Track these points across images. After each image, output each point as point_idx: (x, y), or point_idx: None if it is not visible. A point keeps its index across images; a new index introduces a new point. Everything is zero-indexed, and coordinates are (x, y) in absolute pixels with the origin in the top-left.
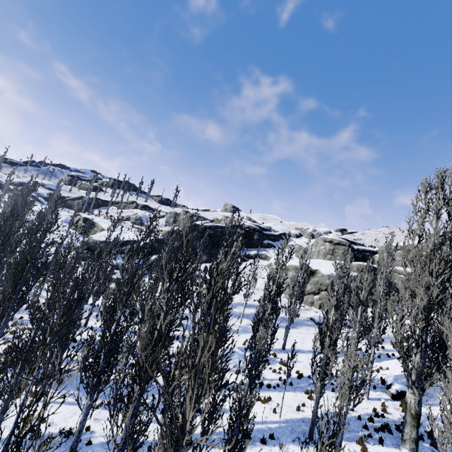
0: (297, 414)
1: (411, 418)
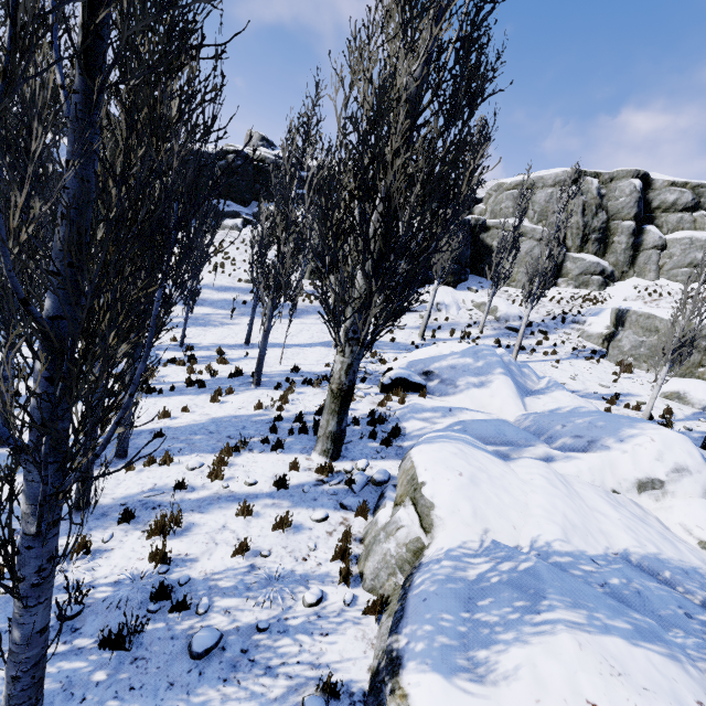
0: (155, 423)
1: (331, 399)
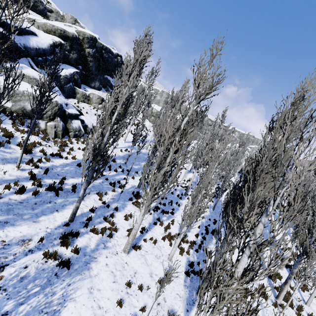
0: None
1: None
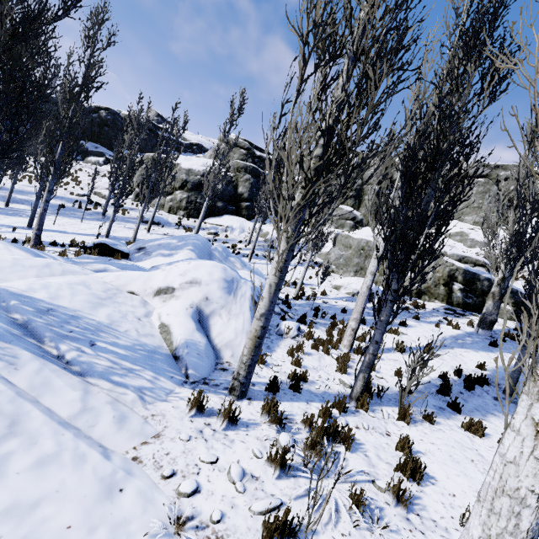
0: None
1: None
